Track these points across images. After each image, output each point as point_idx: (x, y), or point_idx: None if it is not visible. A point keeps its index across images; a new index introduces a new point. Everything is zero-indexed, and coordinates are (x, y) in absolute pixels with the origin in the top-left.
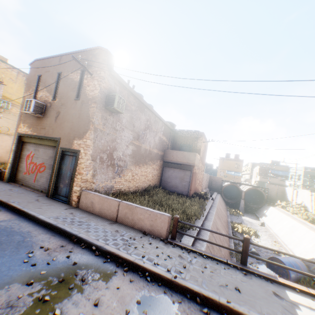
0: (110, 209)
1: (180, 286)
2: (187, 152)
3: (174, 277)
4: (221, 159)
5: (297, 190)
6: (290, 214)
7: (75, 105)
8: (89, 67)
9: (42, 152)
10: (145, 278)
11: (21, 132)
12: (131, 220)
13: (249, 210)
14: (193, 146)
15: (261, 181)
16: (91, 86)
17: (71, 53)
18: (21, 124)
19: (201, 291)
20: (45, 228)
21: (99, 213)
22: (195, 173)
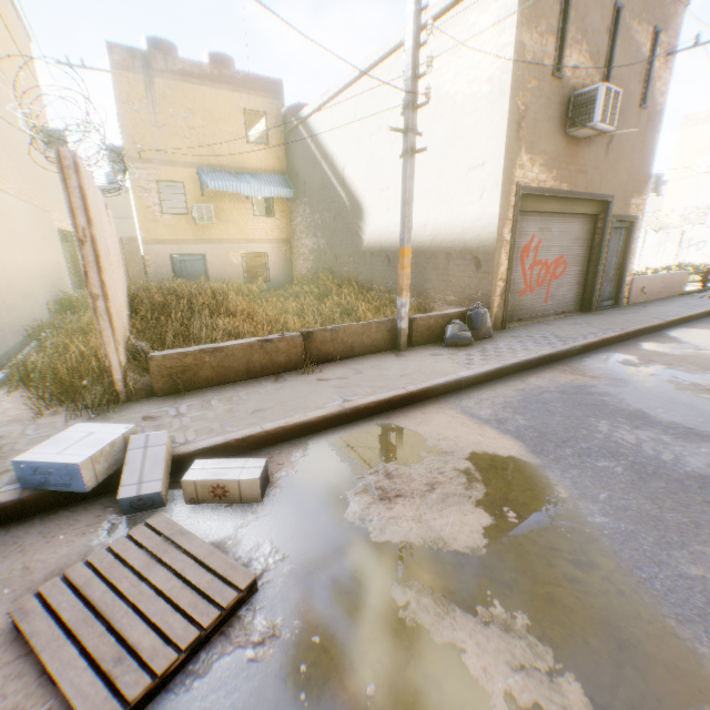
0: (655, 288)
1: None
2: None
3: None
4: None
5: None
6: None
7: (637, 121)
8: (664, 31)
9: (558, 232)
10: None
11: (526, 182)
12: (666, 290)
13: None
14: None
15: None
16: (660, 84)
17: None
18: (523, 156)
19: None
20: (709, 317)
21: (646, 298)
22: None
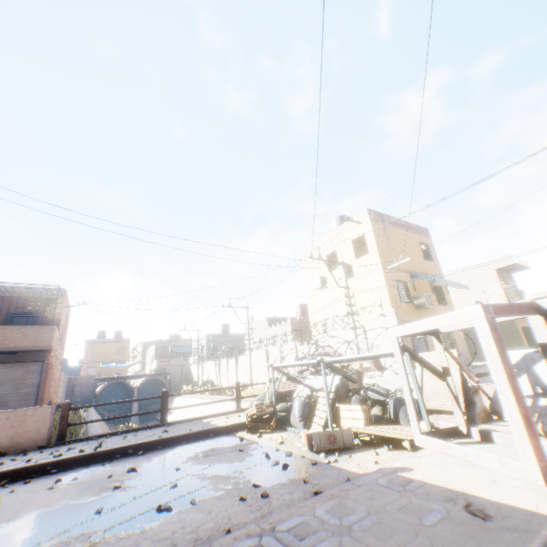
0: None
1: (107, 452)
2: (35, 325)
3: (95, 449)
4: (90, 344)
5: (203, 365)
6: (199, 395)
7: None
8: None
9: None
10: (50, 473)
11: None
12: None
13: (148, 416)
14: (44, 316)
15: (160, 369)
16: None
17: None
18: None
19: (132, 443)
20: None
21: None
22: (53, 364)
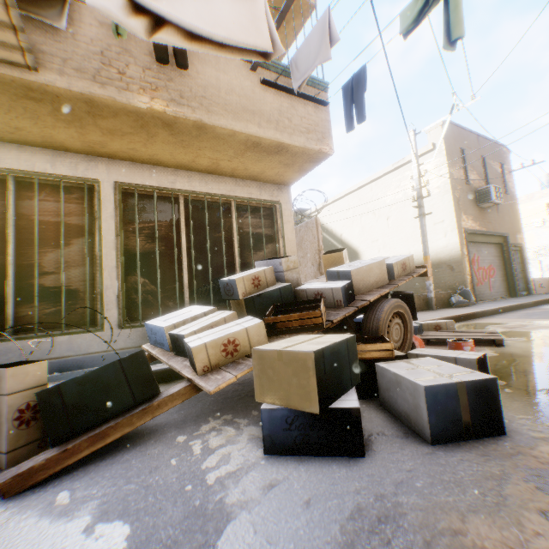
0: (546, 285)
1: None
2: None
3: None
4: None
5: None
6: None
7: (505, 199)
8: (503, 163)
9: (485, 252)
10: None
11: (466, 227)
12: None
13: None
14: None
15: None
16: (510, 183)
17: (486, 138)
18: (462, 216)
19: None
20: None
21: (544, 291)
22: None
